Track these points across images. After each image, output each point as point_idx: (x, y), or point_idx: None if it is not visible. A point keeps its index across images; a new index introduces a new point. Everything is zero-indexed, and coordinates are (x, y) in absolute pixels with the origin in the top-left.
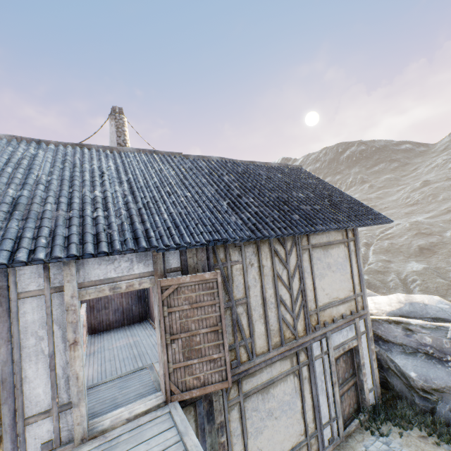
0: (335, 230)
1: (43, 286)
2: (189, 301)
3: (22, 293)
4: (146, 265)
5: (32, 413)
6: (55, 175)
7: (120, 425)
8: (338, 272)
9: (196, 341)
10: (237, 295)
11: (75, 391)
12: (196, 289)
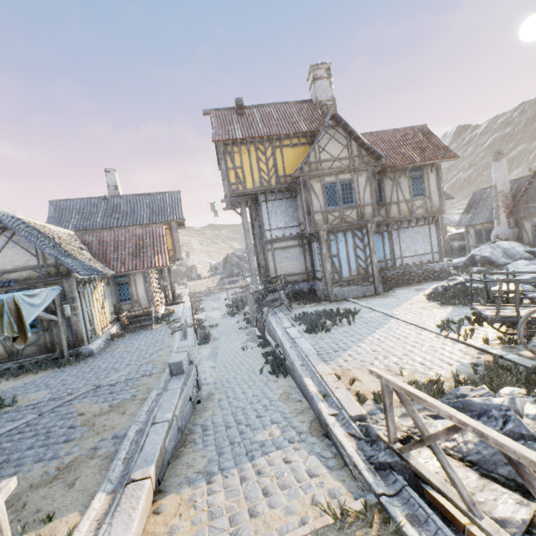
0: None
1: None
2: None
3: None
4: None
5: None
6: None
7: None
8: None
9: None
10: None
11: None
12: None
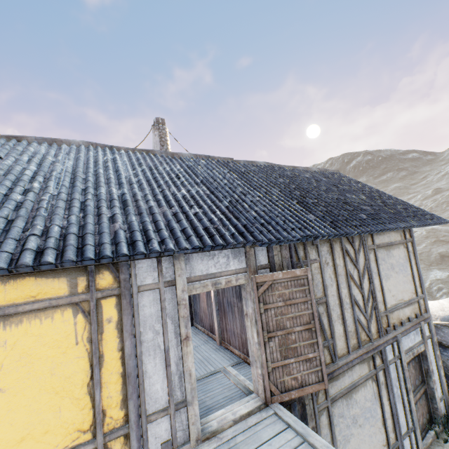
0: (394, 231)
1: (157, 280)
2: (283, 298)
3: (141, 286)
4: (239, 261)
5: (152, 410)
6: (141, 176)
7: (227, 426)
8: (400, 273)
9: (292, 339)
10: (317, 294)
11: (188, 388)
12: (289, 286)
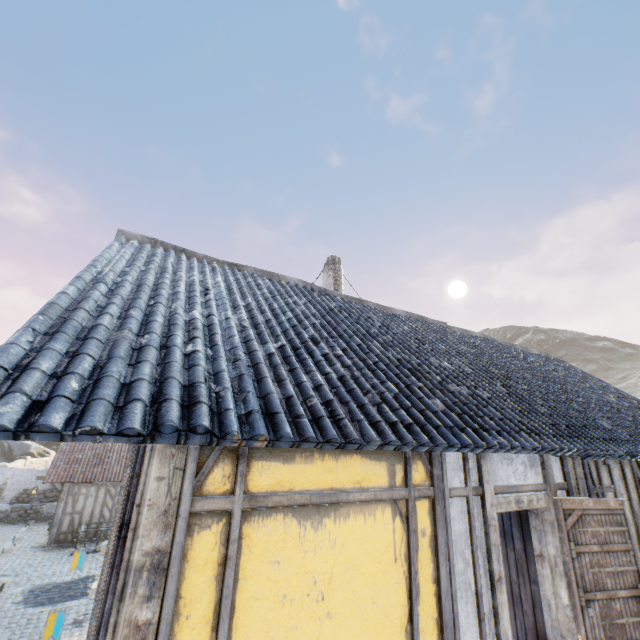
0: None
1: (463, 483)
2: (597, 539)
3: (451, 489)
4: (536, 473)
5: None
6: (389, 336)
7: None
8: None
9: (616, 610)
10: None
11: None
12: (603, 522)
